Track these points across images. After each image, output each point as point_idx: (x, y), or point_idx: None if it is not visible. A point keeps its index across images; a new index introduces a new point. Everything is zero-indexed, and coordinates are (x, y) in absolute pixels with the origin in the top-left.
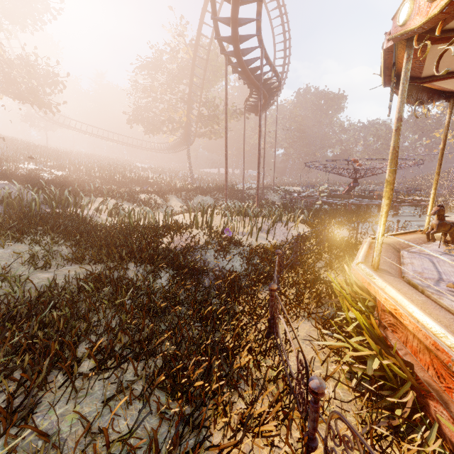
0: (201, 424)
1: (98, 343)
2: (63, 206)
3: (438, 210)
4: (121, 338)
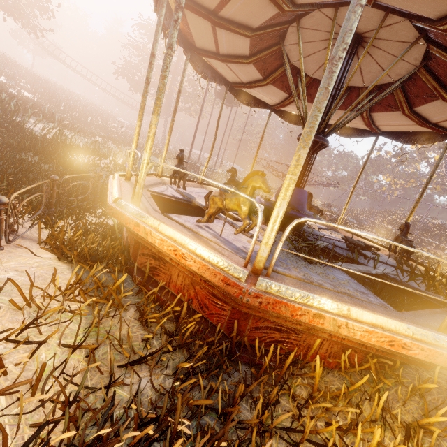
0: None
1: None
2: (10, 113)
3: (230, 169)
4: None
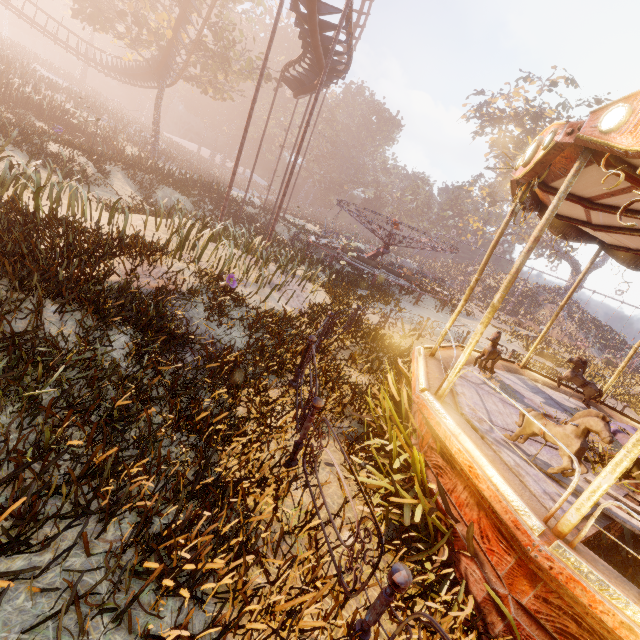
0: (222, 639)
1: (11, 508)
2: None
3: (497, 337)
4: (63, 490)
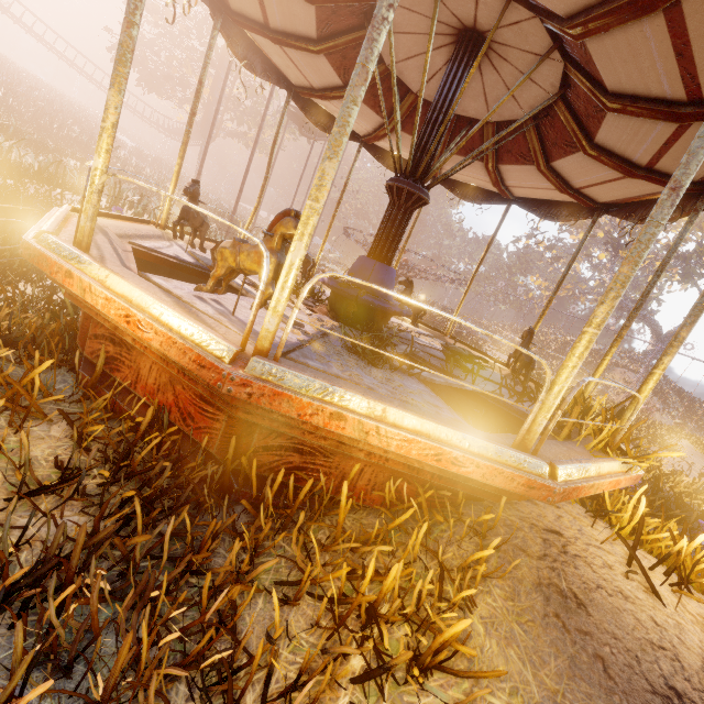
0: None
1: None
2: None
3: None
4: None
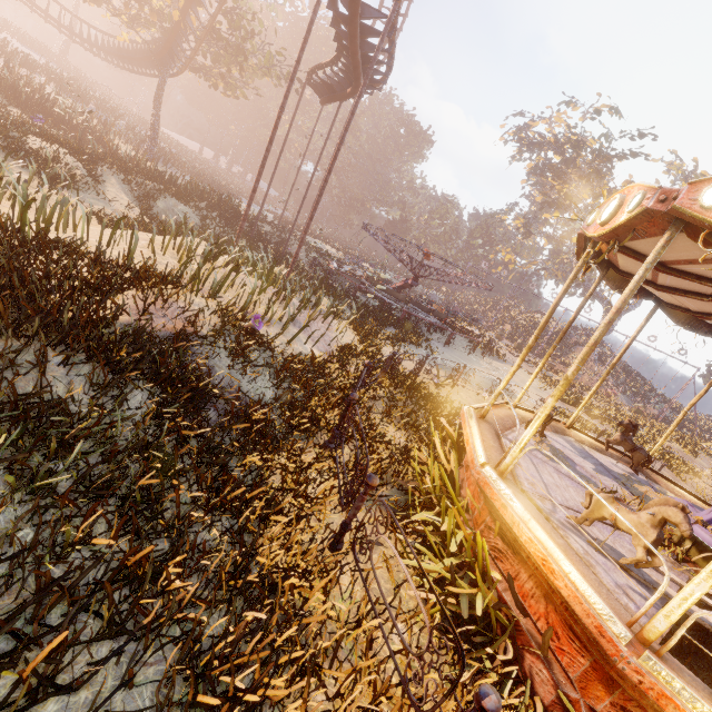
0: None
1: (48, 647)
2: None
3: None
4: (105, 615)
